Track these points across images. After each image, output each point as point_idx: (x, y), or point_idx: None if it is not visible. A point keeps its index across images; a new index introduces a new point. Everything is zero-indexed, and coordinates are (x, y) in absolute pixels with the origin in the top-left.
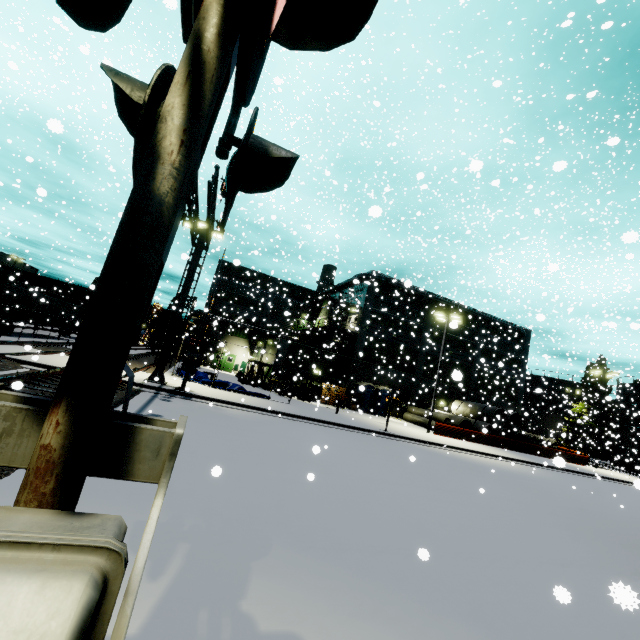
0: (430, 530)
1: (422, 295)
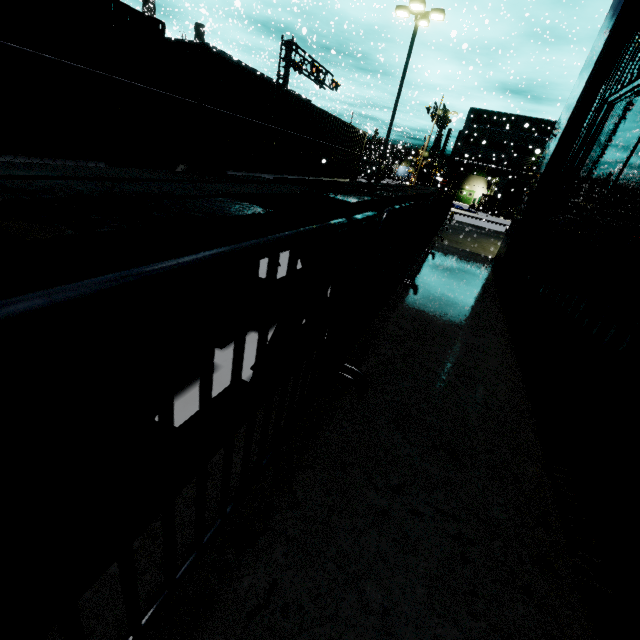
0: None
1: None
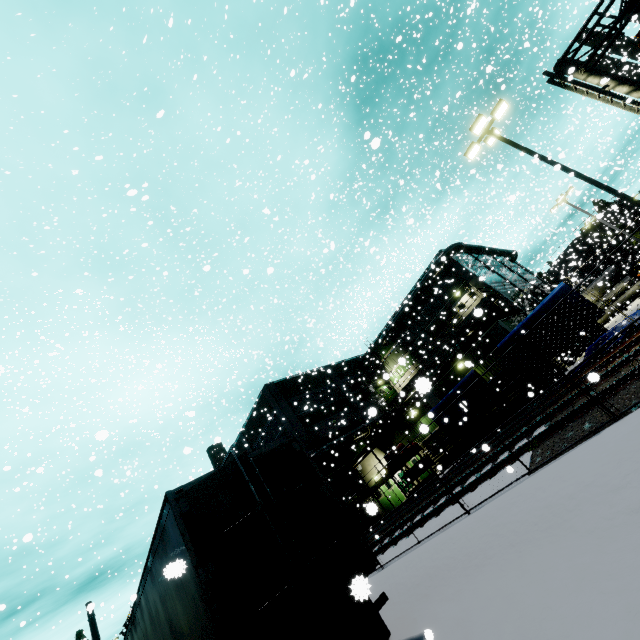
0: None
1: (480, 247)
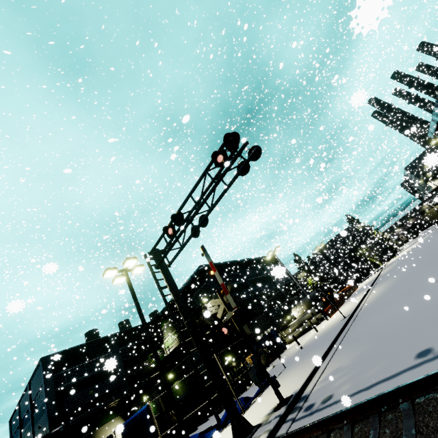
0: None
1: (234, 262)
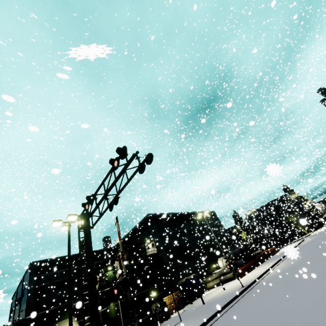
0: None
1: (176, 214)
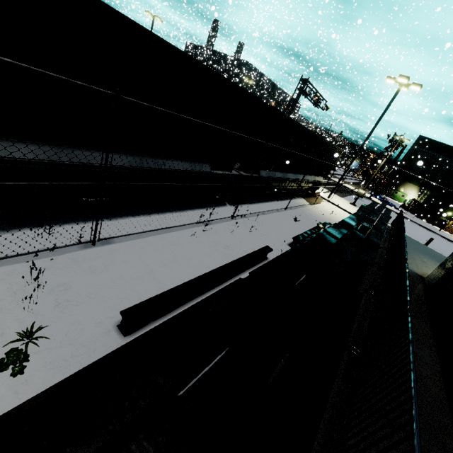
0: (408, 231)
1: None
